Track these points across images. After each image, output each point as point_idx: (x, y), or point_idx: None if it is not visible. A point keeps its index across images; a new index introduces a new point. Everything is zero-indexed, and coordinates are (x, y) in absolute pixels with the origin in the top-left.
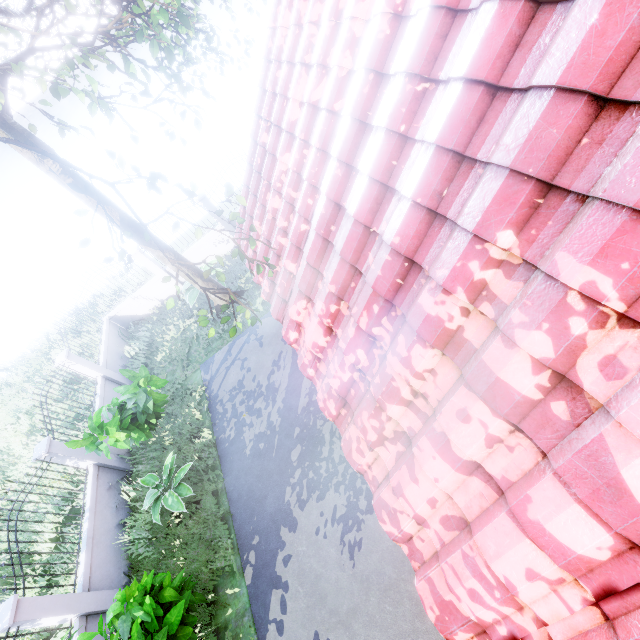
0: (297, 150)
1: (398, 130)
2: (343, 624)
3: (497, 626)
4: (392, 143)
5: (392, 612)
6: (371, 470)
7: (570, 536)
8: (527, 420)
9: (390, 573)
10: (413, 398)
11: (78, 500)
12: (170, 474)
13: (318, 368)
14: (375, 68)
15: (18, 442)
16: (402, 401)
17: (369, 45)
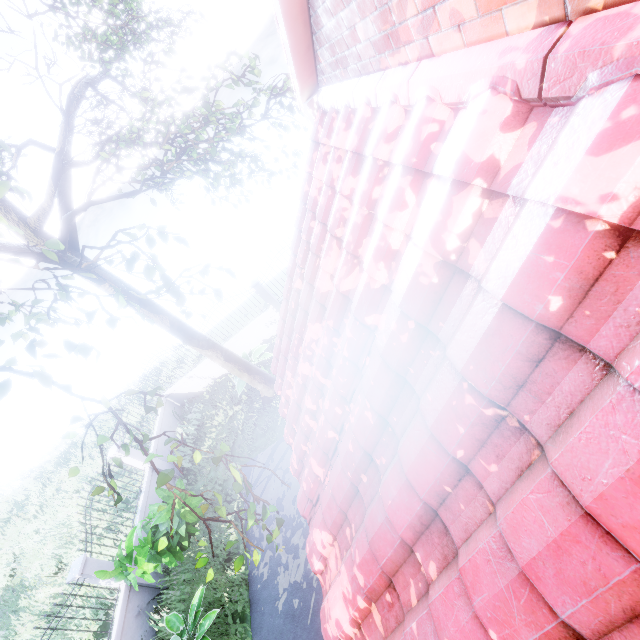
0: (326, 334)
1: (452, 453)
2: None
3: None
4: (443, 460)
5: None
6: None
7: None
8: None
9: None
10: None
11: (111, 616)
12: (195, 618)
13: None
14: (416, 319)
15: (77, 517)
16: None
17: (407, 283)
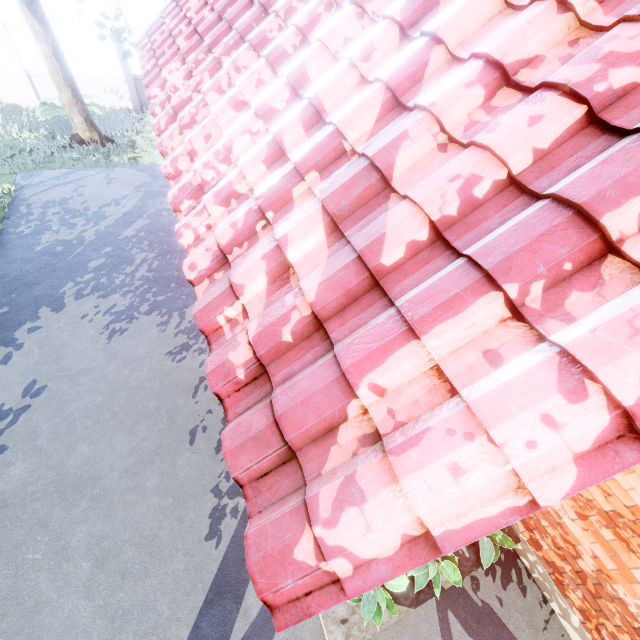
0: None
1: None
2: (70, 377)
3: (212, 182)
4: None
5: (127, 375)
6: (173, 151)
7: (272, 99)
8: (282, 66)
9: (141, 352)
10: (228, 89)
11: None
12: None
13: (166, 107)
14: None
15: None
16: (220, 90)
17: None
